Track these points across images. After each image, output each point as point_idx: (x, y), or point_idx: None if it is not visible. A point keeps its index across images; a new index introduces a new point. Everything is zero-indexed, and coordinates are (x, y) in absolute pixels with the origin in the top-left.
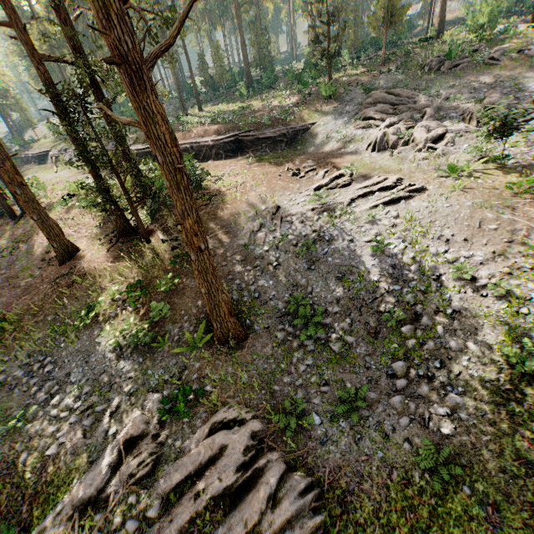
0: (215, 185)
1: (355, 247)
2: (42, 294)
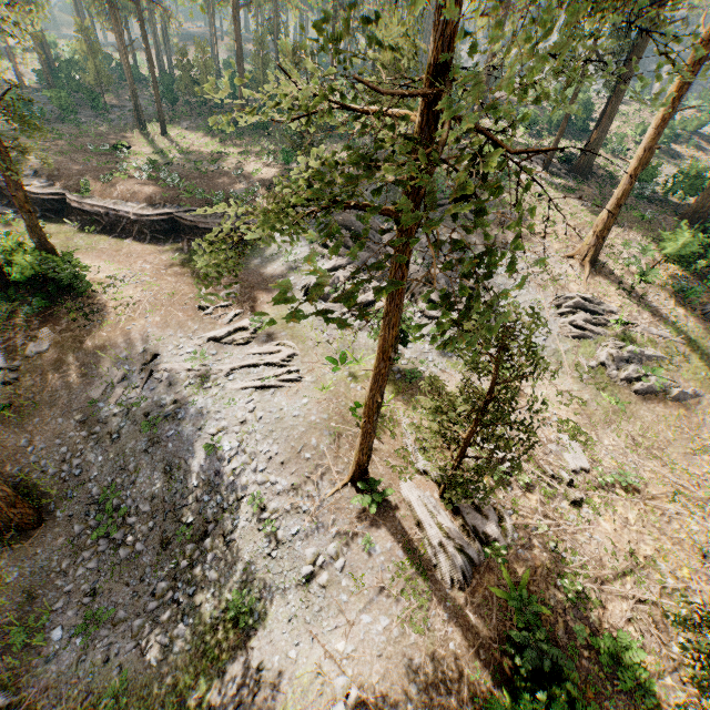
0: (105, 294)
1: (199, 437)
2: None
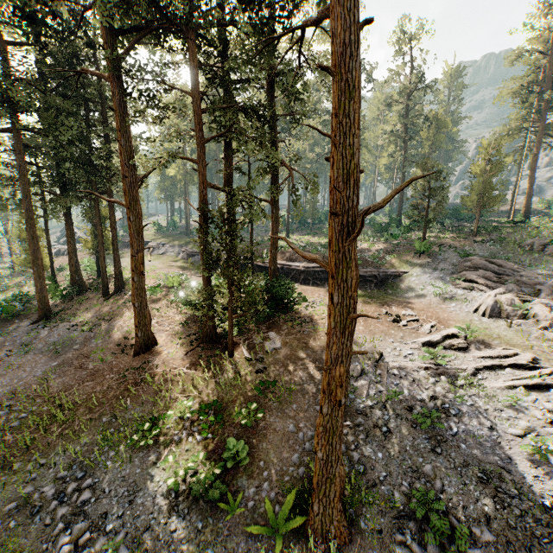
0: (306, 311)
1: (498, 438)
2: (106, 385)
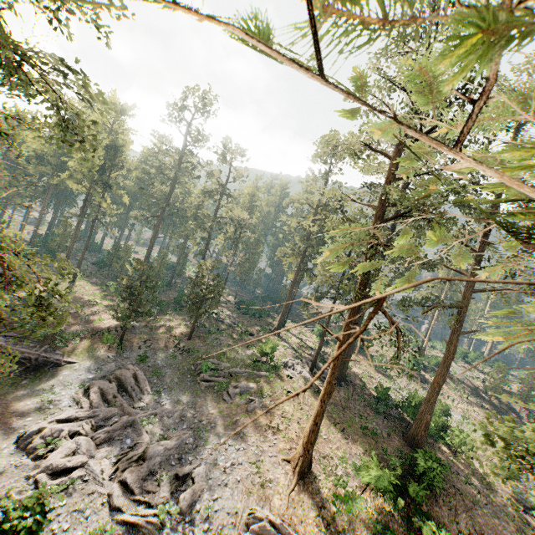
0: None
1: None
2: None
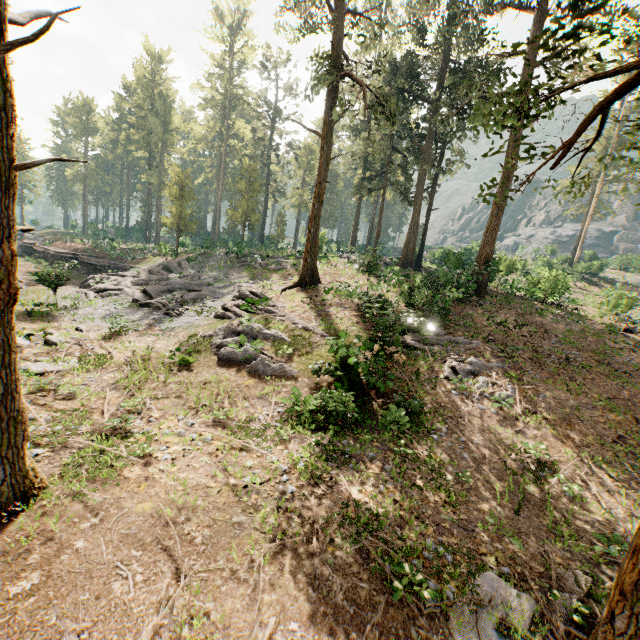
0: None
1: None
2: None
